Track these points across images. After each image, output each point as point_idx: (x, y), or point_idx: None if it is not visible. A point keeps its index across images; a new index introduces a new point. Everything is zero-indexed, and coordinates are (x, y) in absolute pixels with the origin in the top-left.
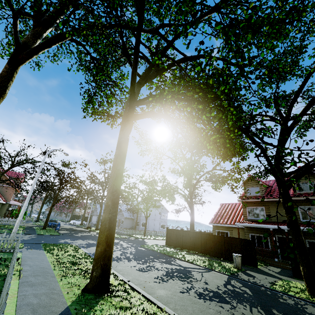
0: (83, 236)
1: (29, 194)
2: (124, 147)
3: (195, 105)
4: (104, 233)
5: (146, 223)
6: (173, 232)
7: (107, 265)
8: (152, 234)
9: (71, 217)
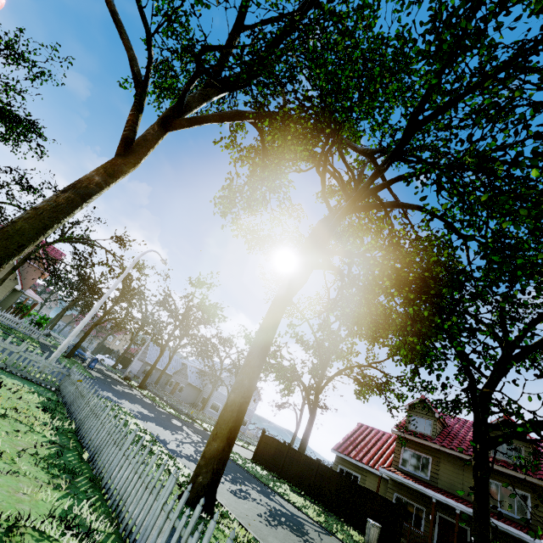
0: (127, 394)
1: (97, 306)
2: (284, 305)
3: (405, 290)
4: (228, 423)
5: None
6: (273, 443)
7: (219, 472)
8: None
9: (98, 347)
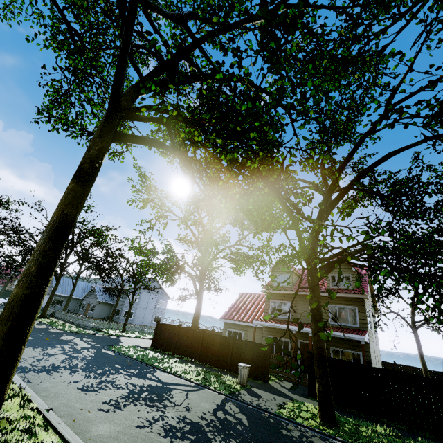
0: None
1: None
2: (86, 179)
3: (213, 137)
4: (7, 322)
5: (129, 312)
6: (166, 329)
7: None
8: (136, 329)
9: (0, 293)
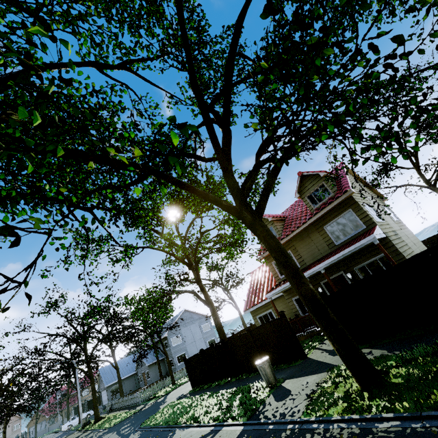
0: None
1: None
2: None
3: None
4: None
5: (168, 361)
6: (193, 361)
7: None
8: None
9: (67, 416)
